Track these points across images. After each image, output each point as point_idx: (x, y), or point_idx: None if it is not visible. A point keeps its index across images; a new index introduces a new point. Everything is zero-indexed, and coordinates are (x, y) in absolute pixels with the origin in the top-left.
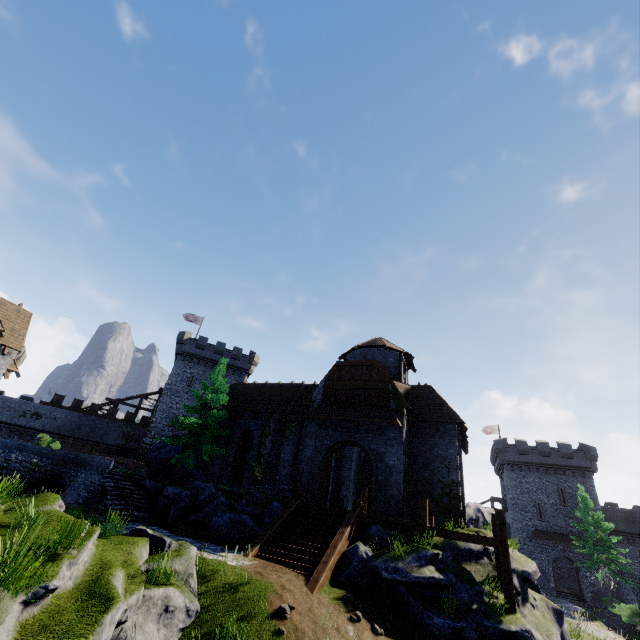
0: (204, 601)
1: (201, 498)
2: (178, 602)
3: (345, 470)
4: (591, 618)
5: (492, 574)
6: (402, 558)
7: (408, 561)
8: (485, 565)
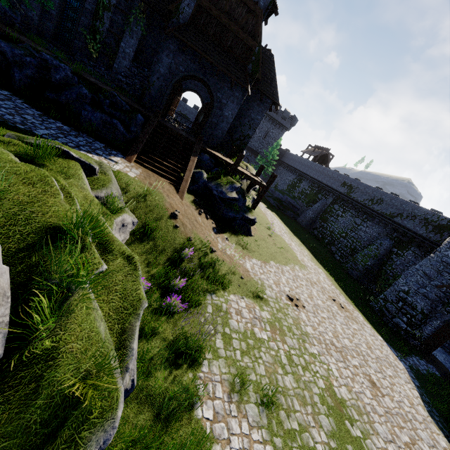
0: (130, 208)
1: (56, 77)
2: (128, 221)
3: None
4: None
5: (245, 187)
6: (225, 186)
7: (227, 189)
8: (244, 183)
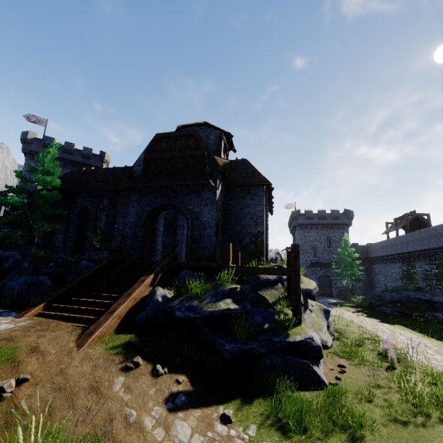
0: None
1: (4, 266)
2: None
3: (178, 235)
4: (338, 306)
5: (283, 295)
6: (199, 296)
7: (204, 298)
8: (279, 289)
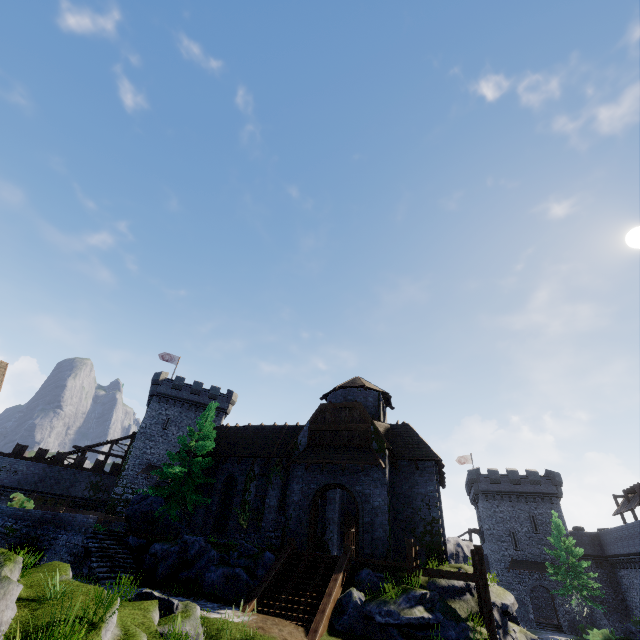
0: None
1: (191, 553)
2: None
3: (329, 512)
4: None
5: (475, 609)
6: (393, 601)
7: (399, 603)
8: (468, 601)
